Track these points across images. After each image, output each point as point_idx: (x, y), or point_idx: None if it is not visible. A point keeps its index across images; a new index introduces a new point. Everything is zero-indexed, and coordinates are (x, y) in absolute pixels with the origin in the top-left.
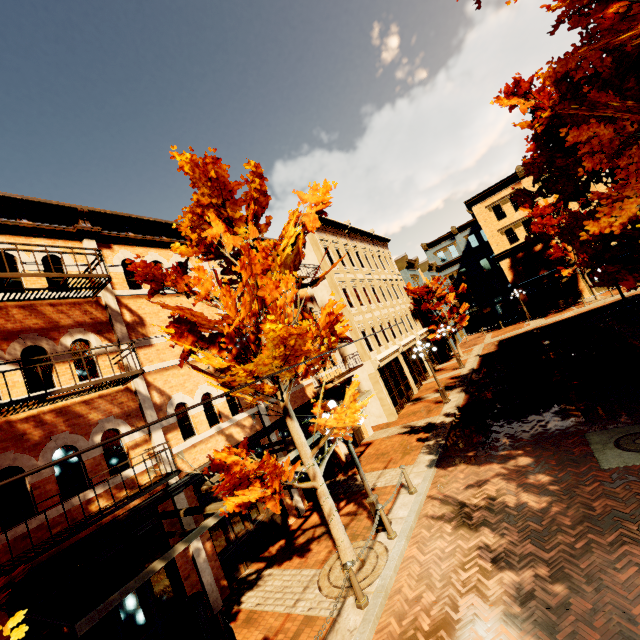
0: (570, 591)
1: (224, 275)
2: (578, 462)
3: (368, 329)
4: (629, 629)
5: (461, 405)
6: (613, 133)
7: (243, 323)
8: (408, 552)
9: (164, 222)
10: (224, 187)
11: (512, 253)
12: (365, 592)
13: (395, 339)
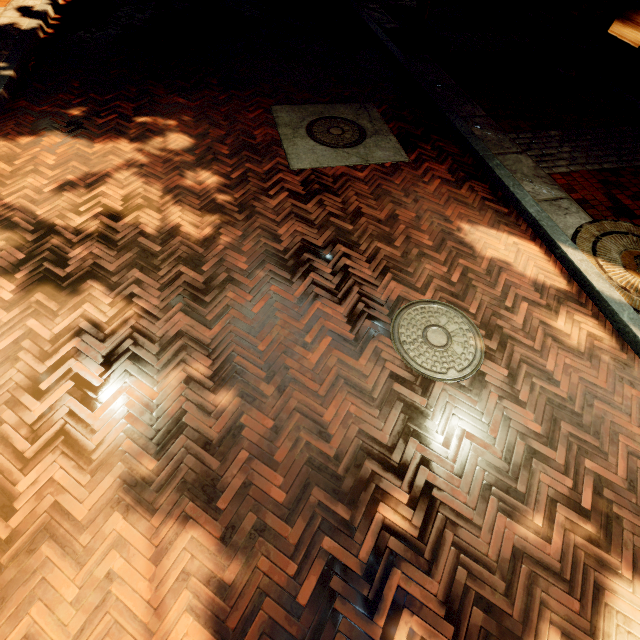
0: (243, 401)
1: None
2: (261, 155)
3: None
4: (320, 451)
5: None
6: None
7: None
8: None
9: None
10: None
11: None
12: None
13: None
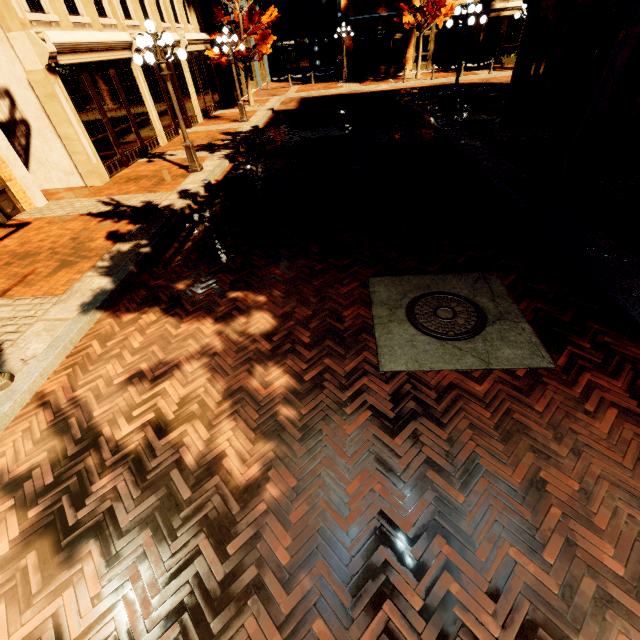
0: None
1: None
2: (346, 345)
3: None
4: None
5: (215, 180)
6: None
7: None
8: None
9: None
10: None
11: None
12: None
13: (127, 20)
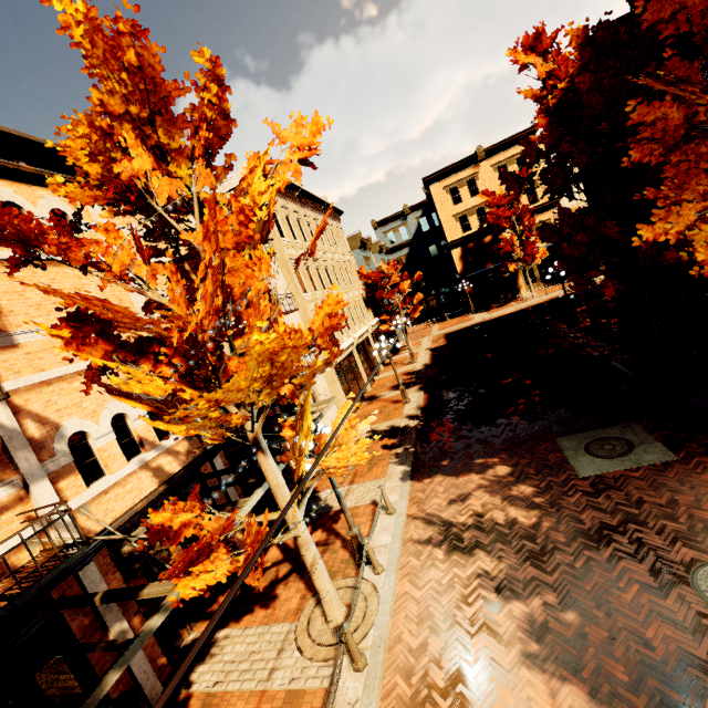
0: (583, 618)
1: (150, 241)
2: (556, 470)
3: None
4: (648, 656)
5: (422, 405)
6: (683, 119)
7: (203, 327)
8: (400, 588)
9: (21, 136)
10: (153, 88)
11: (464, 242)
12: (360, 648)
13: (349, 331)
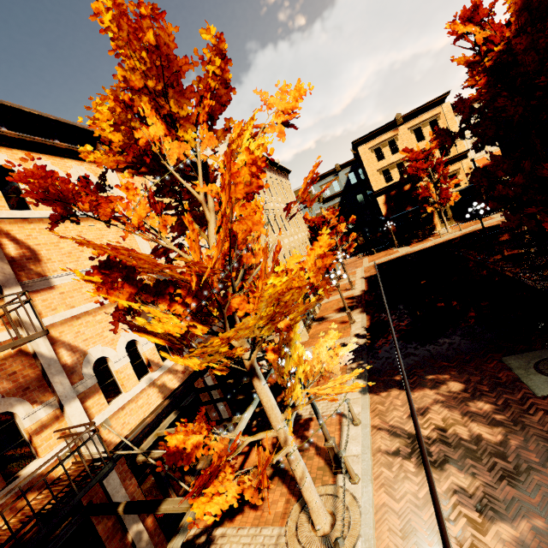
0: None
1: (160, 197)
2: (510, 388)
3: (281, 256)
4: None
5: (367, 326)
6: None
7: (216, 271)
8: (377, 498)
9: (56, 120)
10: (167, 63)
11: (387, 191)
12: None
13: None
